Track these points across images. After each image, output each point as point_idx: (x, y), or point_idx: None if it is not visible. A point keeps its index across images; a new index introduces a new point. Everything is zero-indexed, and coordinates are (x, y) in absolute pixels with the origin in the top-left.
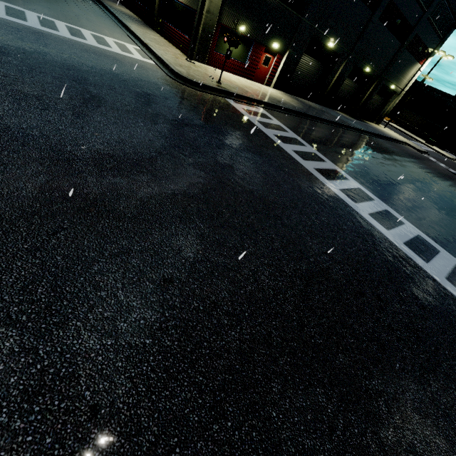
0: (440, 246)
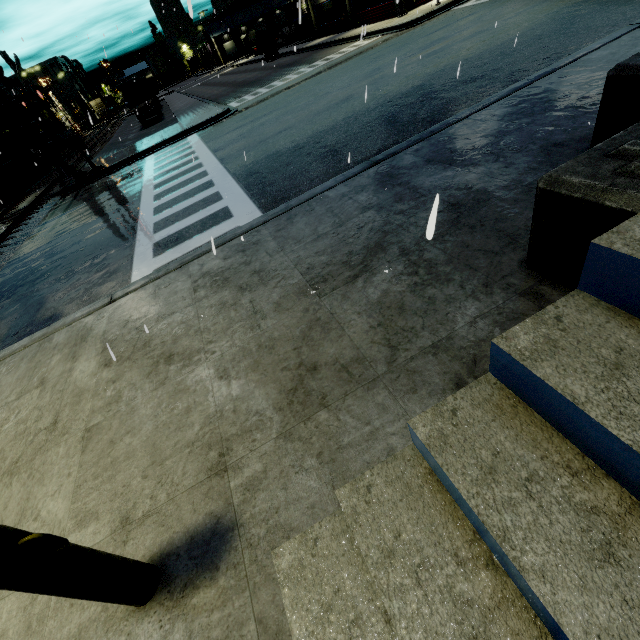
0: None
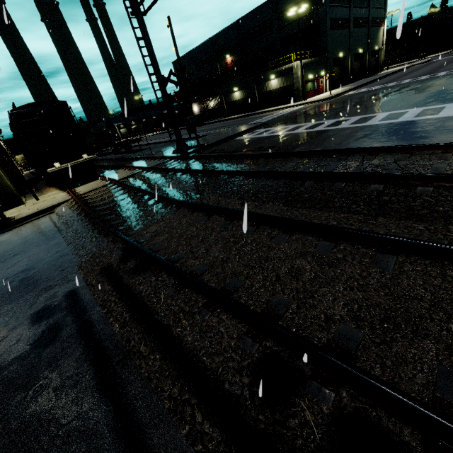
0: None
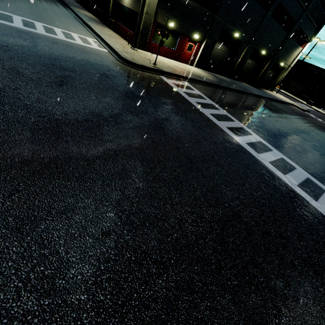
0: None
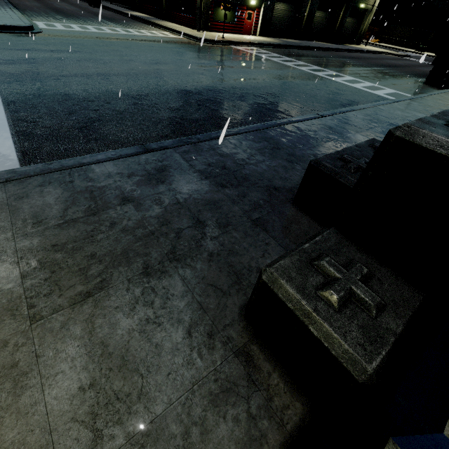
0: (368, 82)
